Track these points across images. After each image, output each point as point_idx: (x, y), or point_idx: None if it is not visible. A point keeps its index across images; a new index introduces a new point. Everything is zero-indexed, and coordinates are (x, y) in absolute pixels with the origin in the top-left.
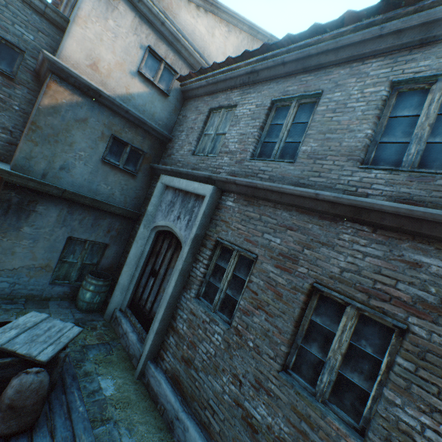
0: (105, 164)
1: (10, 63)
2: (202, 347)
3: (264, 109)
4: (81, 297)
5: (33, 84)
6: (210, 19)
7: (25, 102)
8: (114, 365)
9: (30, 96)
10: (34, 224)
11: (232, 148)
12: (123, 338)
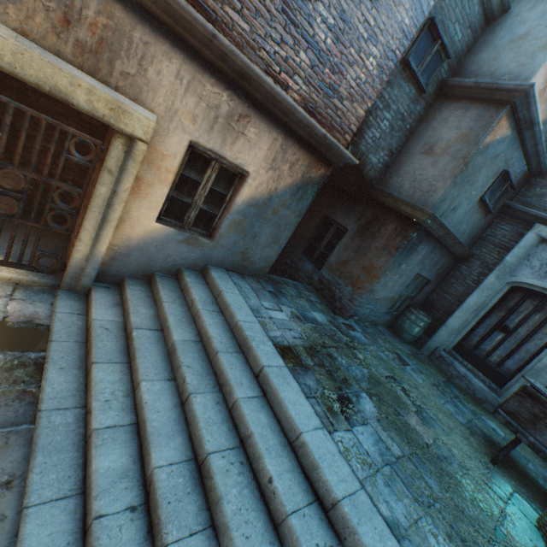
0: (478, 203)
1: (429, 73)
2: None
3: None
4: (408, 330)
5: (431, 97)
6: None
7: (415, 119)
8: (477, 406)
9: (422, 112)
10: (408, 262)
11: None
12: (459, 379)
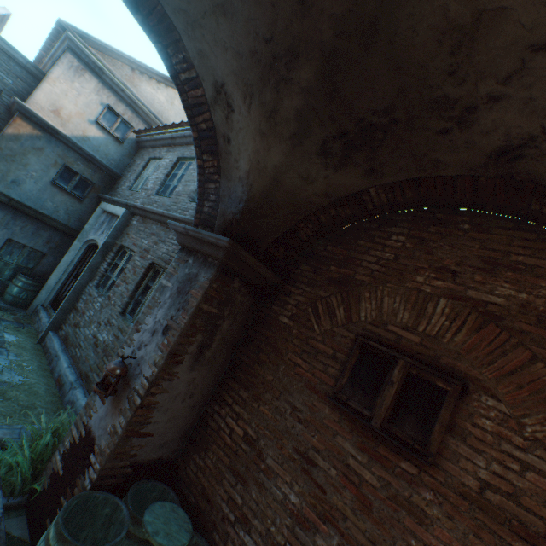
0: (54, 186)
1: None
2: (88, 313)
3: (172, 163)
4: (9, 291)
5: (5, 115)
6: (171, 92)
7: None
8: (21, 333)
9: (0, 123)
10: None
11: (149, 187)
12: (38, 323)
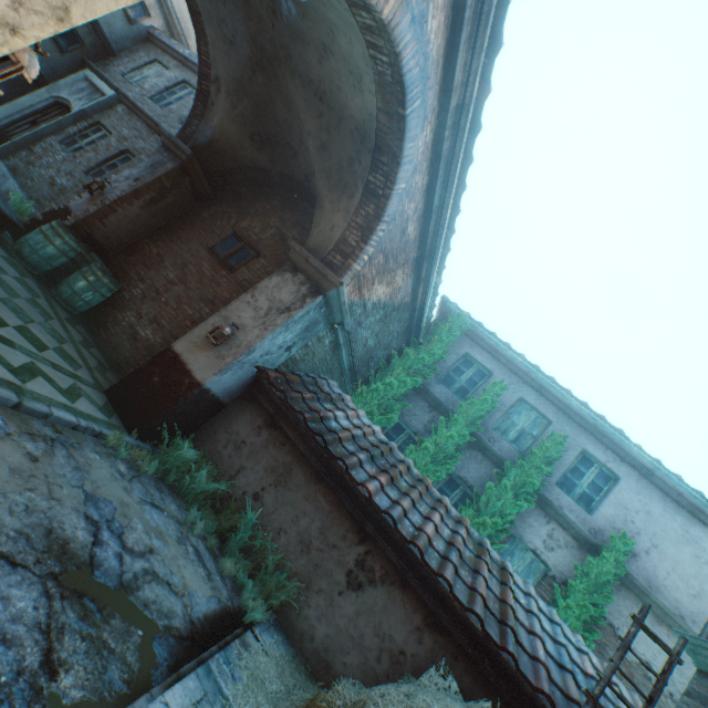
0: None
1: None
2: (47, 160)
3: (177, 81)
4: None
5: None
6: None
7: None
8: None
9: None
10: None
11: (146, 88)
12: None
